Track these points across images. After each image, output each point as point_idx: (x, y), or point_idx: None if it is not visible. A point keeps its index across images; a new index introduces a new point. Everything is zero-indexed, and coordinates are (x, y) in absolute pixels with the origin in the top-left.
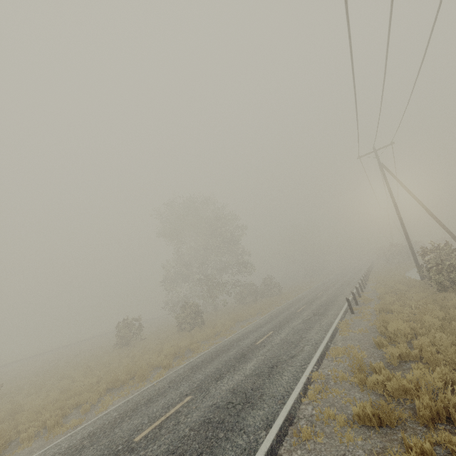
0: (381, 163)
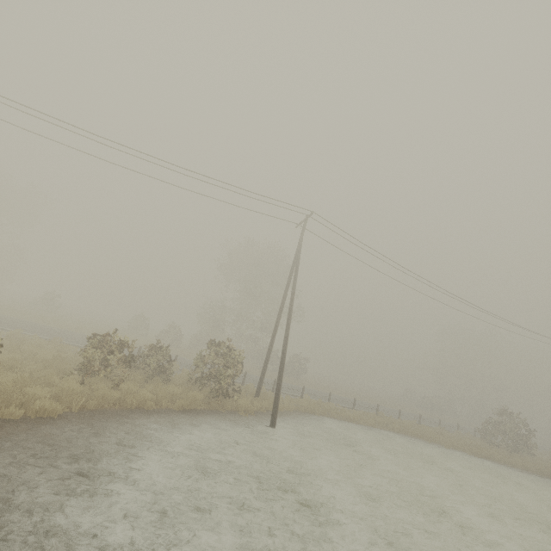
0: (300, 237)
